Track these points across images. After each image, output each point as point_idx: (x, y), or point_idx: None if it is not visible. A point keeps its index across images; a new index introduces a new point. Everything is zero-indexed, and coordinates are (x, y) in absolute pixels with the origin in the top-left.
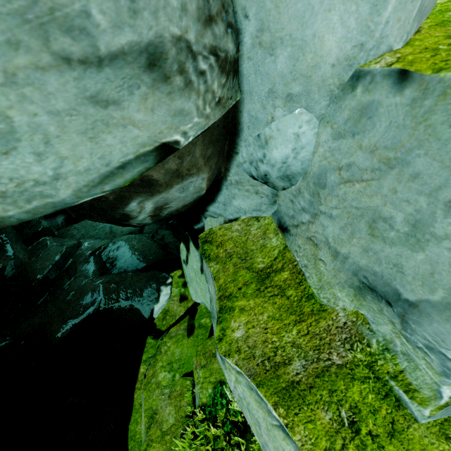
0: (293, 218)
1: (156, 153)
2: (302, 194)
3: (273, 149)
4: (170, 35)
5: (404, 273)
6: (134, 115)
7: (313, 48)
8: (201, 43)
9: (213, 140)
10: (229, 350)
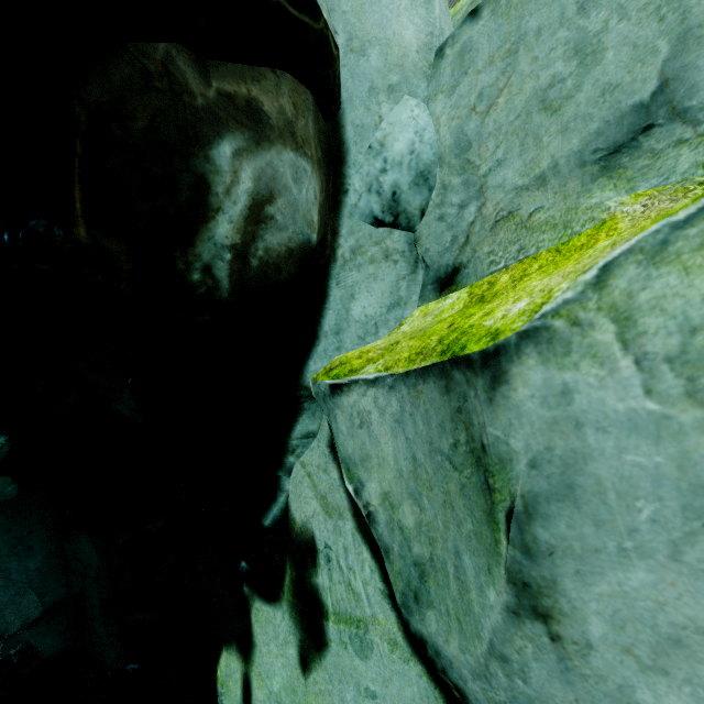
0: (455, 240)
1: None
2: (450, 187)
3: (392, 145)
4: None
5: (618, 83)
6: None
7: (397, 43)
8: None
9: (321, 145)
10: (532, 309)
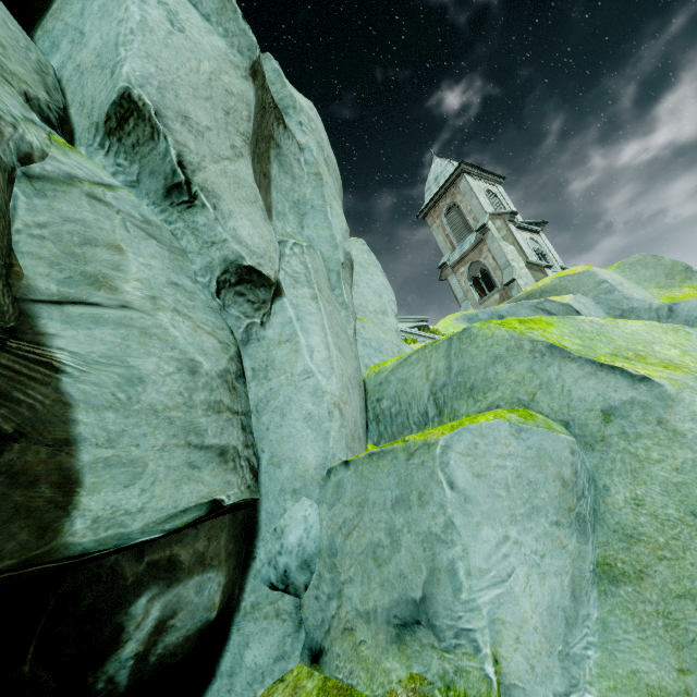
0: (323, 622)
1: (208, 505)
2: (323, 577)
3: (288, 535)
4: (233, 444)
5: (406, 575)
6: (205, 477)
7: (302, 461)
8: (243, 453)
9: (235, 536)
10: None
